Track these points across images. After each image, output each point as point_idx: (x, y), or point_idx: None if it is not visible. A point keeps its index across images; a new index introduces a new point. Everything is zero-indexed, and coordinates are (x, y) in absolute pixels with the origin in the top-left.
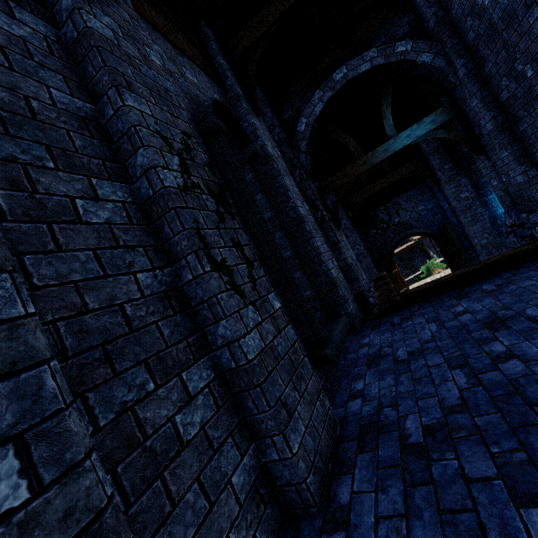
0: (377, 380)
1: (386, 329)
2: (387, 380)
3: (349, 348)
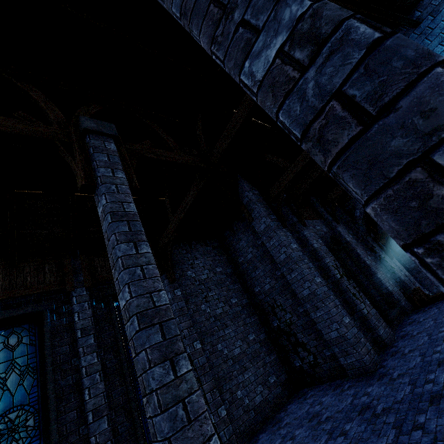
0: (410, 327)
1: (420, 313)
2: (413, 326)
3: (403, 321)
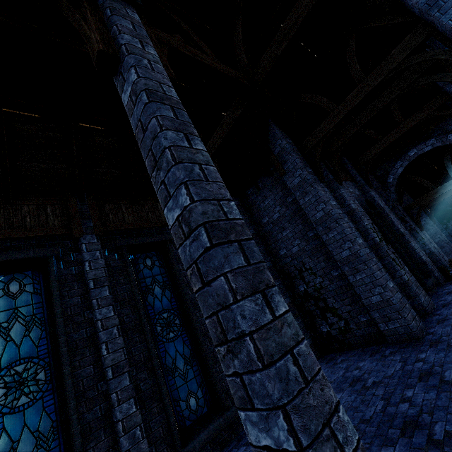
0: (450, 296)
1: None
2: None
3: (437, 291)
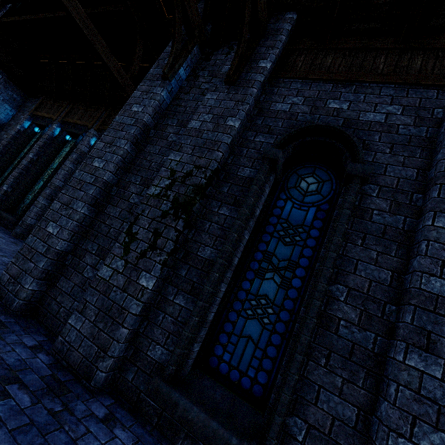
0: (106, 444)
1: None
2: None
3: None
